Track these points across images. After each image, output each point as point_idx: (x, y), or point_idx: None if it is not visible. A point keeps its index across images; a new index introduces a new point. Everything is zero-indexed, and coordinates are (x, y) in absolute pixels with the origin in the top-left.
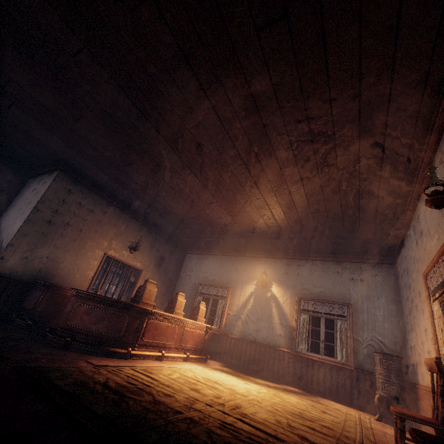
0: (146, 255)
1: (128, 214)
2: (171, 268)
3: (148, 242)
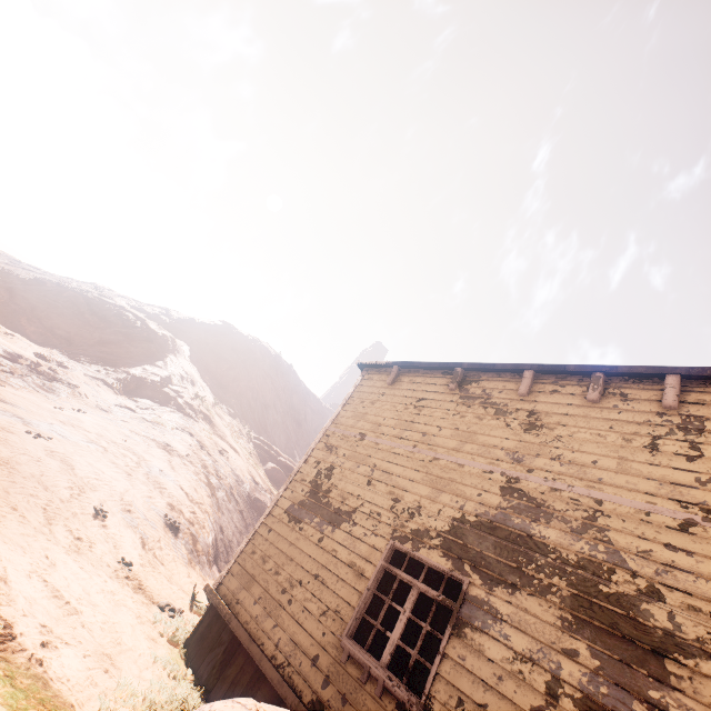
0: None
1: None
2: None
3: None
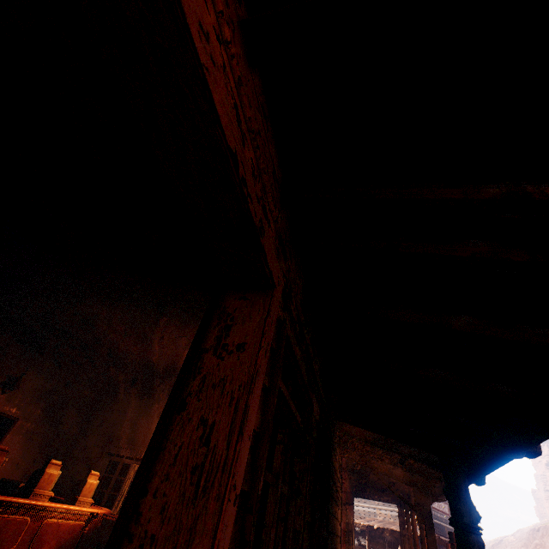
0: (31, 395)
1: (15, 336)
2: (73, 414)
3: (41, 376)
